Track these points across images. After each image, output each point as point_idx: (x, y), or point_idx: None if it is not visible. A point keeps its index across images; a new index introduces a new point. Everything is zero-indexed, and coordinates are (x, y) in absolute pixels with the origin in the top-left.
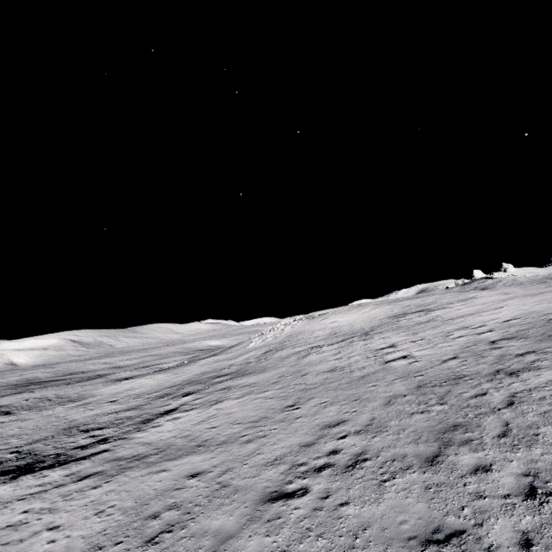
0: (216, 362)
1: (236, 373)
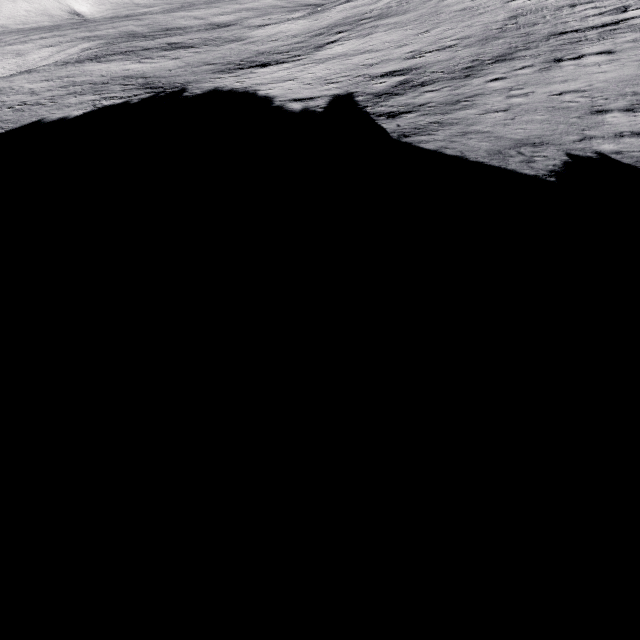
0: (355, 9)
1: (379, 16)
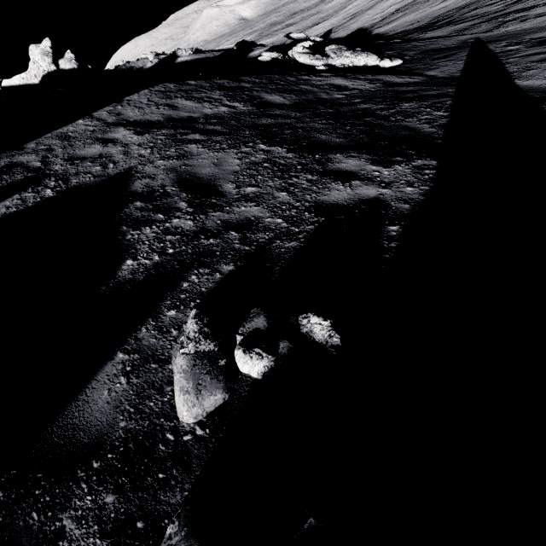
0: None
1: None
